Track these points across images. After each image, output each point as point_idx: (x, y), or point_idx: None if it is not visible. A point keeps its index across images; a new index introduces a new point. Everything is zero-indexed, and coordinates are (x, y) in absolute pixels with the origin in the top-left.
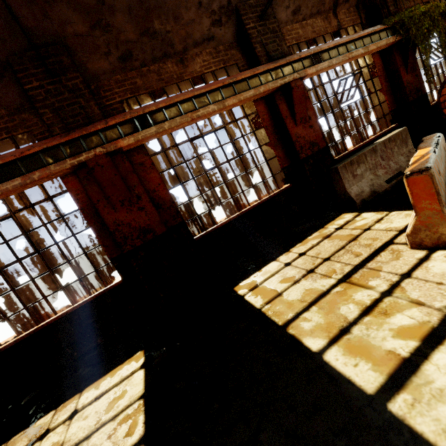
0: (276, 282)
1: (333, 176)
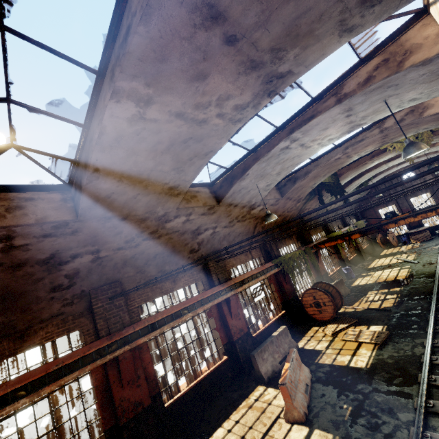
0: None
1: (252, 359)
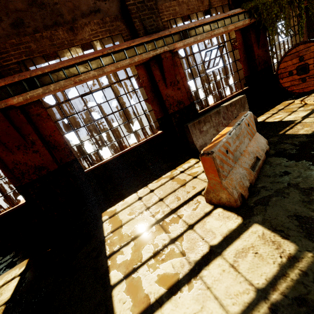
0: (125, 214)
1: (186, 131)
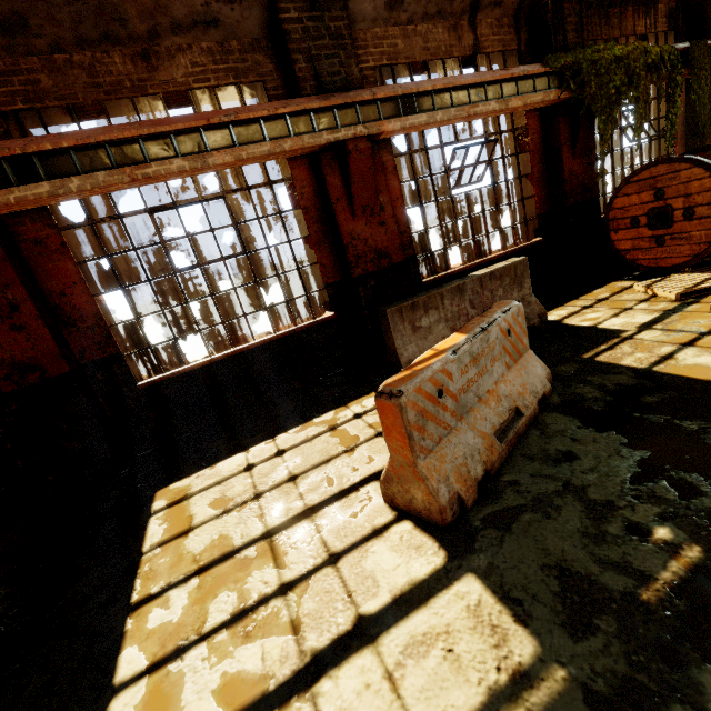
0: (206, 502)
1: (383, 322)
